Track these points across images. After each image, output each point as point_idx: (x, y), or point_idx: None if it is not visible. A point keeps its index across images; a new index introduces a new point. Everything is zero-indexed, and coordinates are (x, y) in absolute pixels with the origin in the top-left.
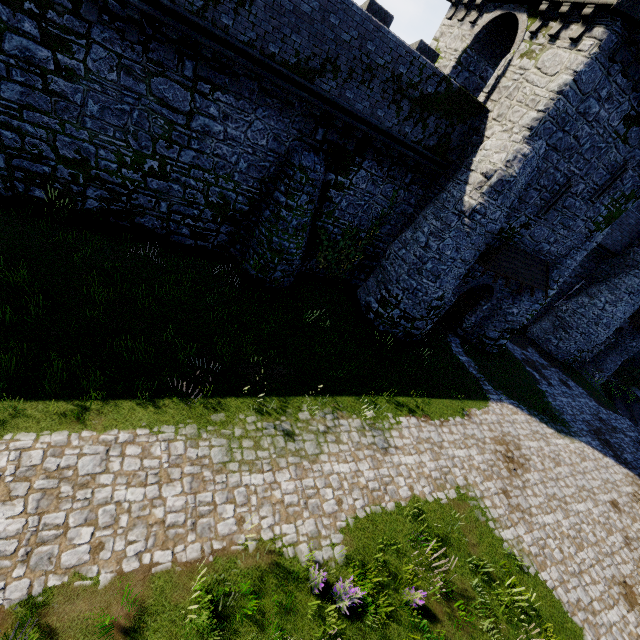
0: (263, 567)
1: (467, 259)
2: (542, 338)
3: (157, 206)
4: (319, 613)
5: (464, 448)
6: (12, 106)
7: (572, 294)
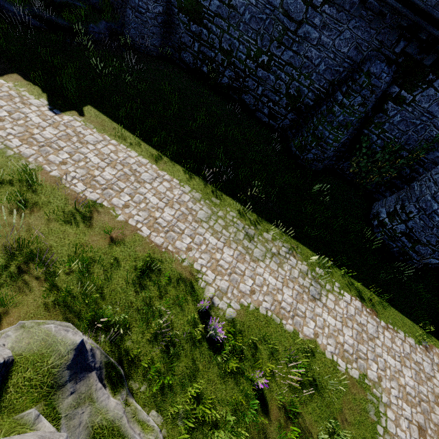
0: (183, 276)
1: None
2: None
3: (256, 89)
4: (194, 323)
5: (398, 361)
6: (211, 14)
7: None
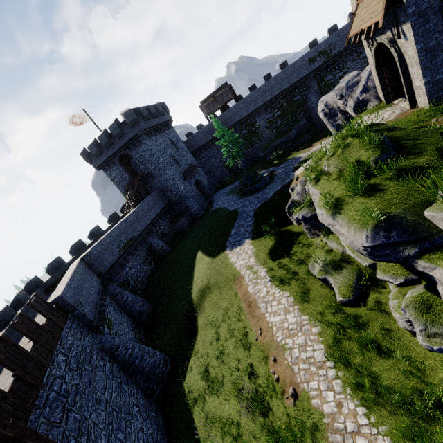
0: None
1: None
2: None
3: None
4: None
5: None
6: None
7: None
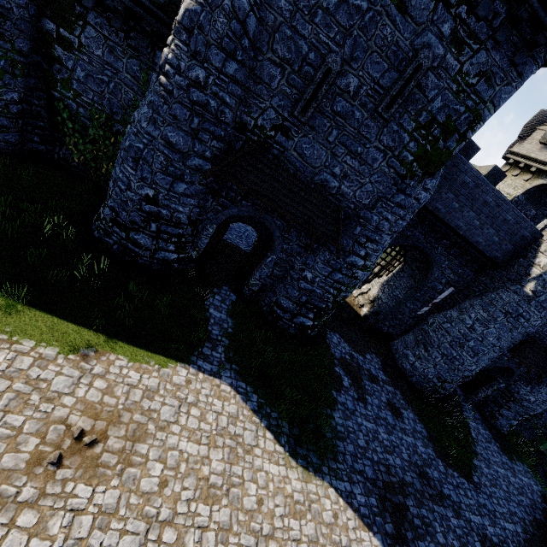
0: None
1: (178, 145)
2: (400, 352)
3: None
4: None
5: None
6: None
7: (445, 307)
